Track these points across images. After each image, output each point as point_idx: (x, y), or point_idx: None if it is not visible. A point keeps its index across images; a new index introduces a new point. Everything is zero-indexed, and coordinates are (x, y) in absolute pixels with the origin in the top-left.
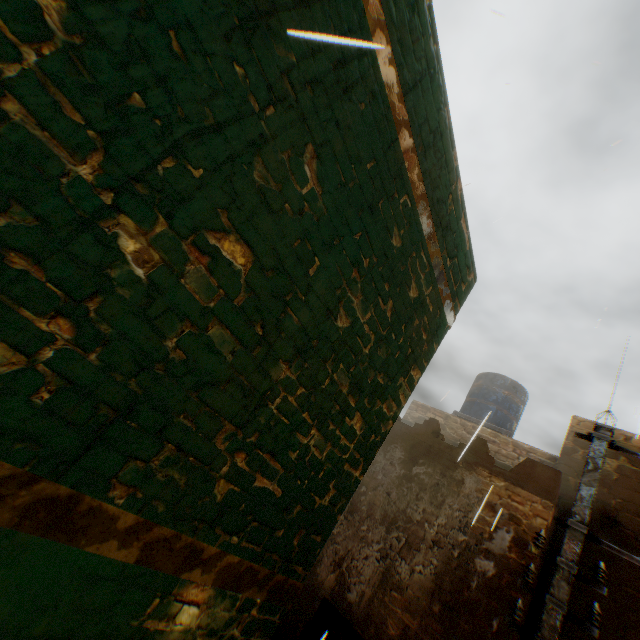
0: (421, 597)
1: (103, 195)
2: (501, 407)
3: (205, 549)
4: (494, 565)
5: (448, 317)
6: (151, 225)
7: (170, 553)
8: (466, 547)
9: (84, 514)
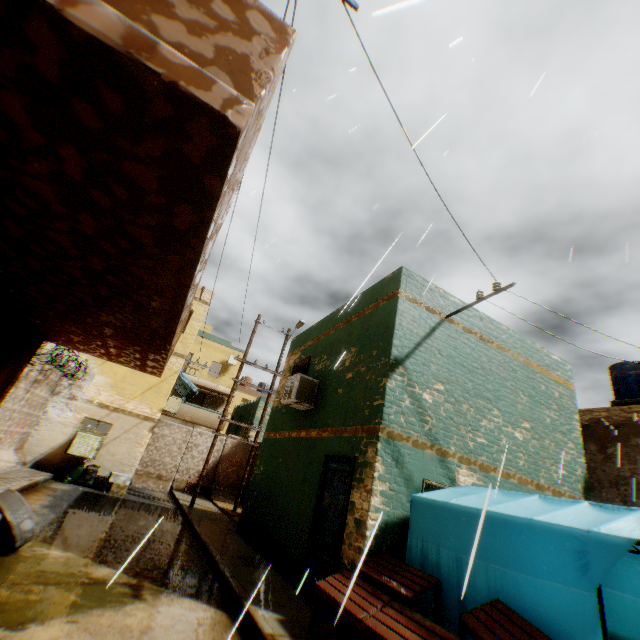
0: None
1: (512, 431)
2: (638, 383)
3: (560, 491)
4: None
5: (571, 388)
6: (517, 430)
7: (555, 493)
8: None
9: (540, 486)
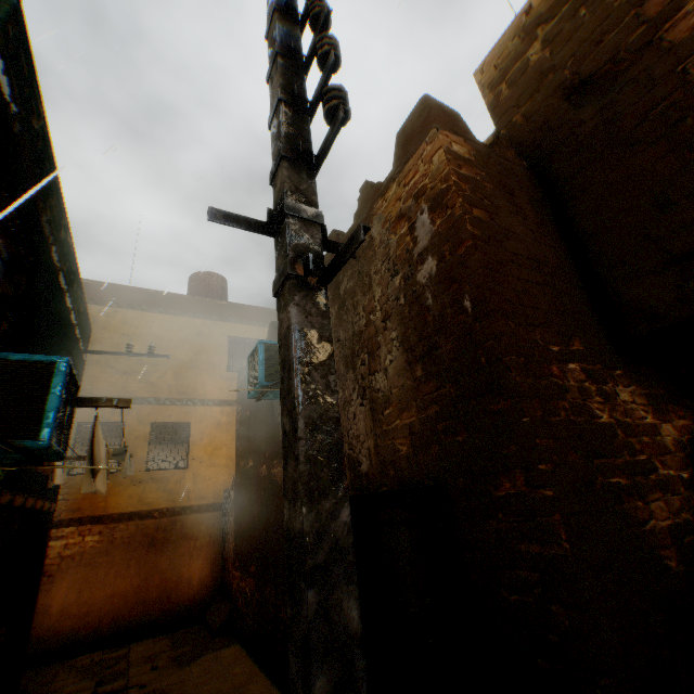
0: (405, 383)
1: None
2: None
3: None
4: (432, 257)
5: None
6: None
7: None
8: (405, 282)
9: None
